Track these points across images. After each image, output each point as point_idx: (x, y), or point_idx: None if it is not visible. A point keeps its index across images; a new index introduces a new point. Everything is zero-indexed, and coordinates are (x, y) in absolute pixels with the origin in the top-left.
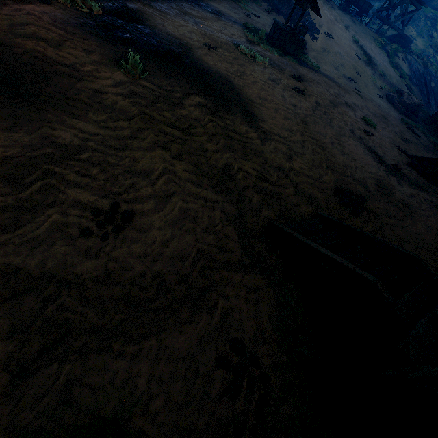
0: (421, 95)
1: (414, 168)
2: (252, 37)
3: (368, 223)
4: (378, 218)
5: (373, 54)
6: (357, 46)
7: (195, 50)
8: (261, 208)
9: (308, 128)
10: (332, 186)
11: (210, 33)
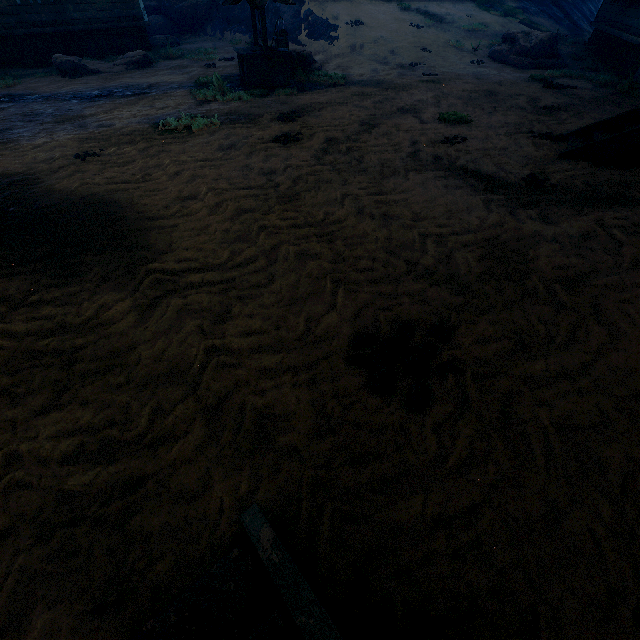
0: (557, 22)
1: (579, 158)
2: (203, 95)
3: (460, 422)
4: (494, 381)
5: (442, 10)
6: (410, 13)
7: (45, 178)
8: (32, 607)
9: (298, 205)
10: (347, 337)
11: (104, 129)
